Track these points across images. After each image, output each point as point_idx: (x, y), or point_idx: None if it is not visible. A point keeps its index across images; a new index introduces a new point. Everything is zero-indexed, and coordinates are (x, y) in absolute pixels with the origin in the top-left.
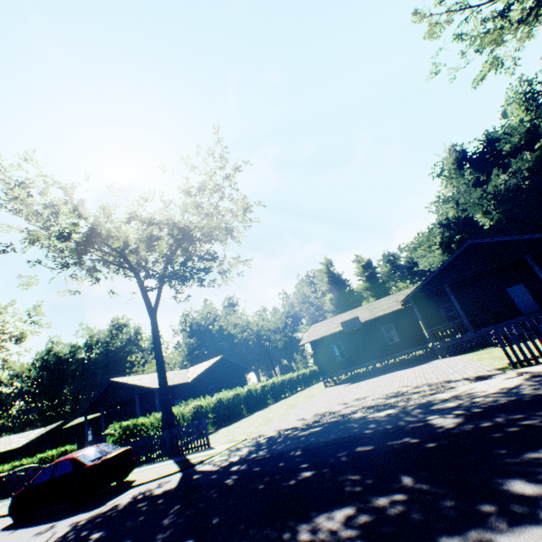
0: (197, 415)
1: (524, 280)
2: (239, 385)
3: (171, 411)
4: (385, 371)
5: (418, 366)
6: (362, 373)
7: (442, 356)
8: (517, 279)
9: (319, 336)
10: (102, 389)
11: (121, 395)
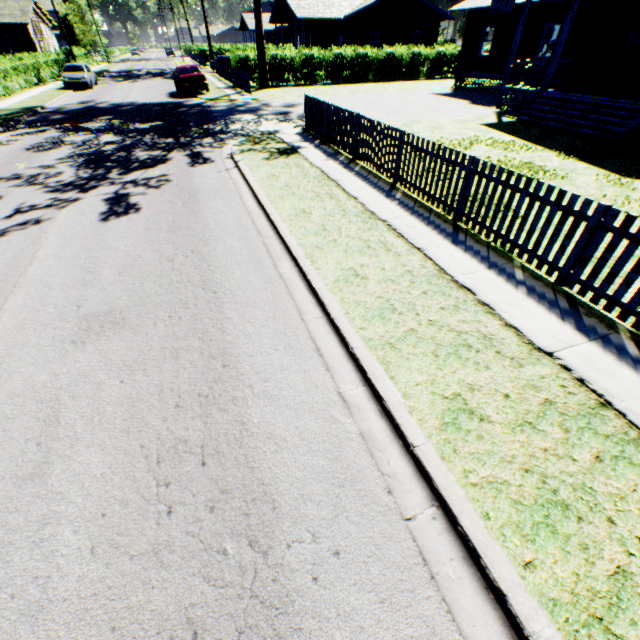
0: (308, 66)
1: None
2: (419, 41)
3: (262, 56)
4: (493, 97)
5: (471, 106)
6: (489, 88)
7: (498, 108)
8: None
9: (470, 7)
10: None
11: (288, 14)
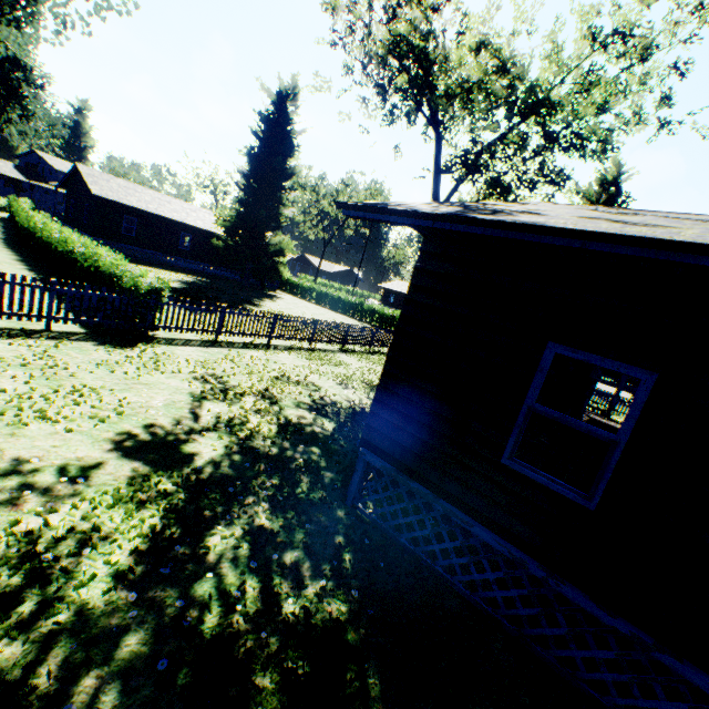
0: None
1: None
2: None
3: None
4: None
5: (608, 386)
6: None
7: (623, 390)
8: None
9: None
10: None
11: None
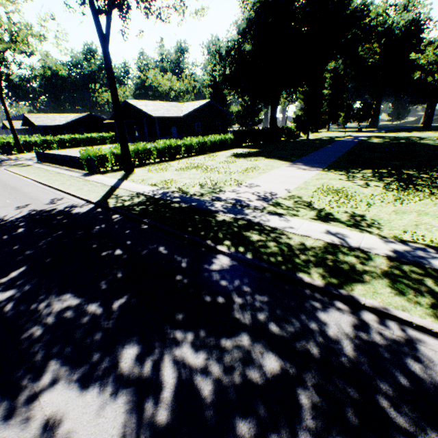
0: (46, 143)
1: (177, 126)
2: (106, 131)
3: (18, 141)
4: None
5: None
6: None
7: None
8: (175, 124)
9: (110, 121)
10: (24, 118)
11: (32, 123)
